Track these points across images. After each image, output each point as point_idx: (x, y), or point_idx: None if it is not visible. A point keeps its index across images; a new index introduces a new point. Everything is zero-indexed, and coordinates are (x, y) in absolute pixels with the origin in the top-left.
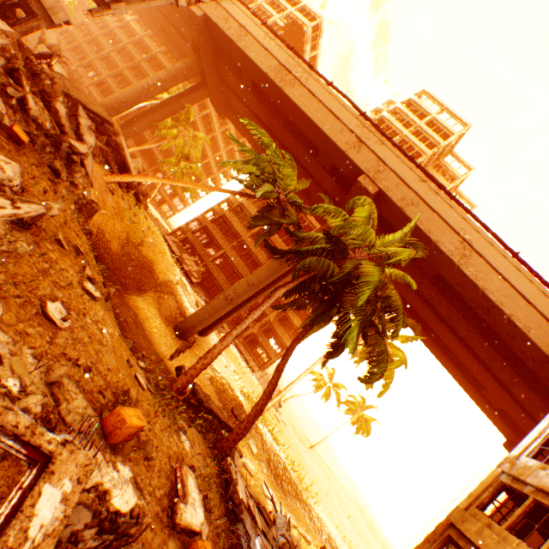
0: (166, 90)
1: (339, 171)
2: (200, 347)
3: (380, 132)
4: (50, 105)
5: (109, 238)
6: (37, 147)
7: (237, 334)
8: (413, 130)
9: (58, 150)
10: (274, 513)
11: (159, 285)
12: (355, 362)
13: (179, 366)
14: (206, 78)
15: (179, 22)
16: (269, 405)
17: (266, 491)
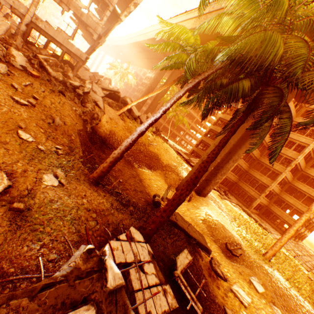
0: (158, 82)
1: None
2: (198, 202)
3: None
4: (66, 75)
5: (121, 139)
6: (53, 85)
7: (141, 130)
8: None
9: (68, 88)
10: None
11: (163, 166)
12: None
13: (154, 195)
14: None
15: (159, 54)
16: (274, 248)
17: None
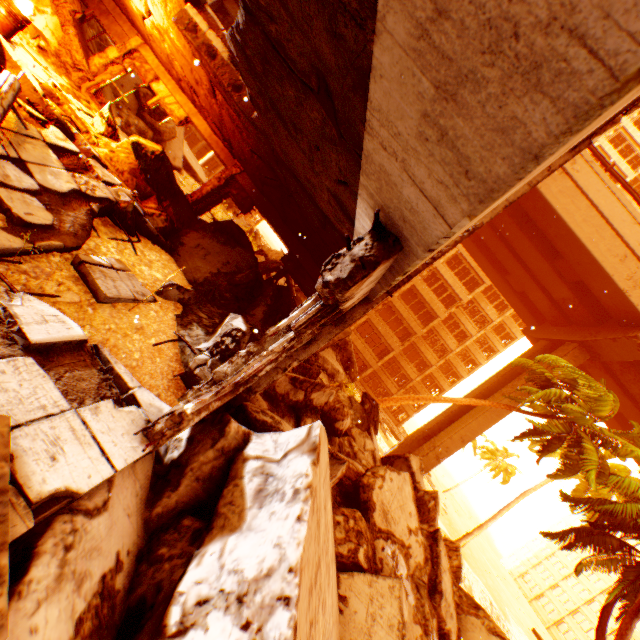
0: None
1: (582, 282)
2: None
3: None
4: None
5: None
6: None
7: None
8: (637, 117)
9: None
10: None
11: None
12: None
13: None
14: None
15: None
16: (468, 540)
17: None
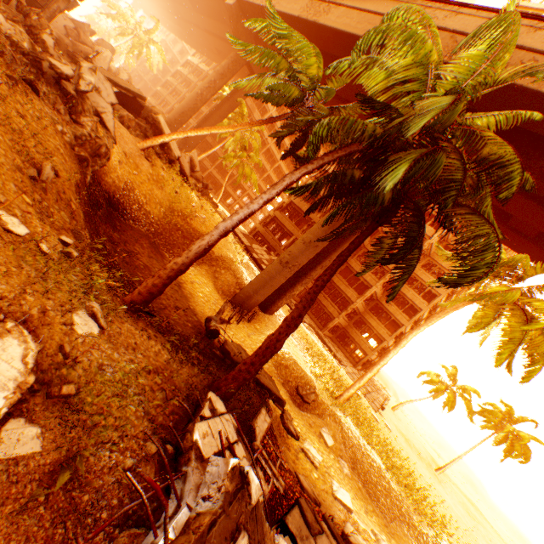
0: (218, 91)
1: None
2: (262, 323)
3: (451, 5)
4: (37, 37)
5: (144, 200)
6: (7, 59)
7: (226, 229)
8: None
9: (43, 74)
10: (344, 524)
11: (214, 259)
12: (471, 330)
13: (208, 317)
14: (251, 67)
15: (224, 31)
16: (351, 391)
17: (336, 491)
